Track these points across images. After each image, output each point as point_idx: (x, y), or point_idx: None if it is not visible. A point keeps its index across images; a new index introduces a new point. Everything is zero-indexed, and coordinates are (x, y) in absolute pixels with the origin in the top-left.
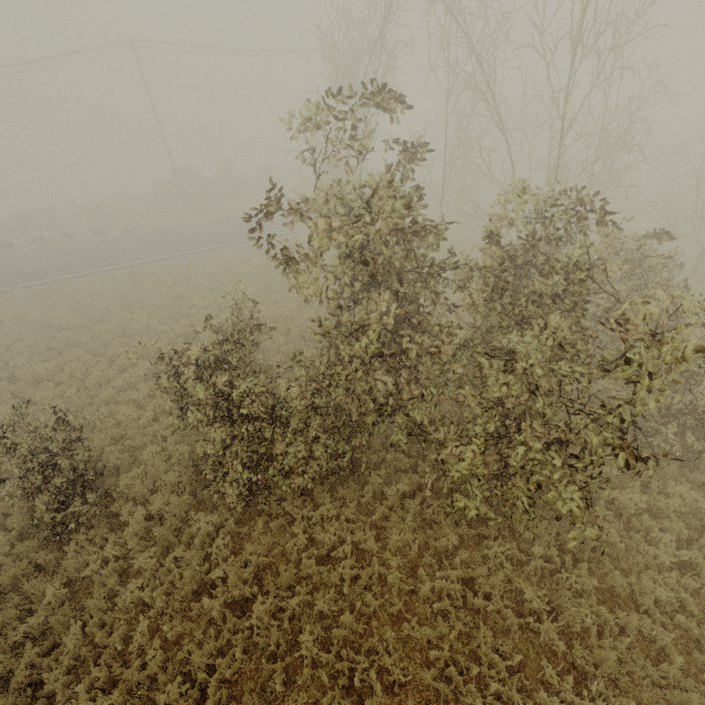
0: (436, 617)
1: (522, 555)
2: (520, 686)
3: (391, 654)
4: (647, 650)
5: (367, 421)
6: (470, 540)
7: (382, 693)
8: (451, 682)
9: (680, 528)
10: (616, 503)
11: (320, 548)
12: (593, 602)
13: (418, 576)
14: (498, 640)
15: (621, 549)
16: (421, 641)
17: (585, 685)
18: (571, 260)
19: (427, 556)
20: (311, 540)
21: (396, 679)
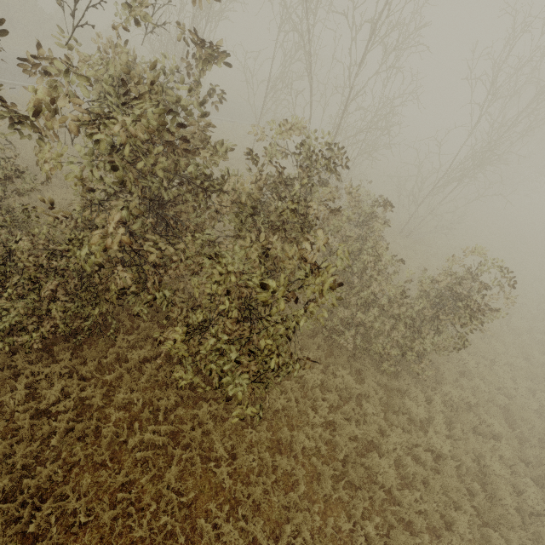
0: (138, 463)
1: (225, 414)
2: (188, 515)
3: (83, 497)
4: (287, 481)
5: (110, 293)
6: (191, 400)
7: (61, 533)
8: (131, 517)
9: (335, 398)
10: (304, 379)
11: (43, 401)
12: (264, 449)
13: (133, 429)
14: (179, 483)
15: (295, 411)
16: (115, 485)
17: (237, 510)
18: (292, 193)
19: (147, 413)
20: (37, 393)
21: (79, 519)
